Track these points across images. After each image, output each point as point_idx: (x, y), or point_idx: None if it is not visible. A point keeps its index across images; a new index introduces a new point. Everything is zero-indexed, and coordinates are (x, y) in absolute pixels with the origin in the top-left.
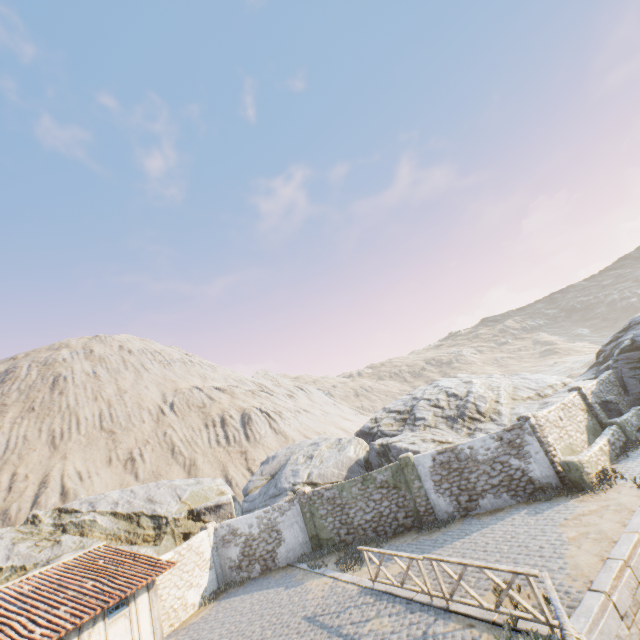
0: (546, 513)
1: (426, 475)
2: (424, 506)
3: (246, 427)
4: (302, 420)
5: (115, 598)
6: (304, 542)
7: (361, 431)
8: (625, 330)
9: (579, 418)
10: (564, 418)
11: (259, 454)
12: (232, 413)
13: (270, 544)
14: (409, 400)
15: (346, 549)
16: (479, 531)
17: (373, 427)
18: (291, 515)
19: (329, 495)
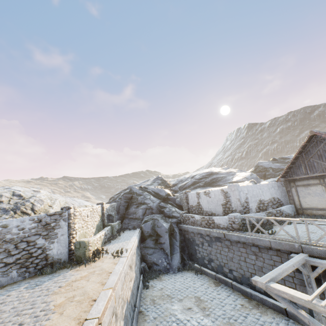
0: (46, 284)
1: None
2: None
3: None
4: None
5: None
6: None
7: None
8: (126, 190)
9: (96, 219)
10: (90, 216)
11: None
12: None
13: None
14: None
15: None
16: None
17: None
18: None
19: None
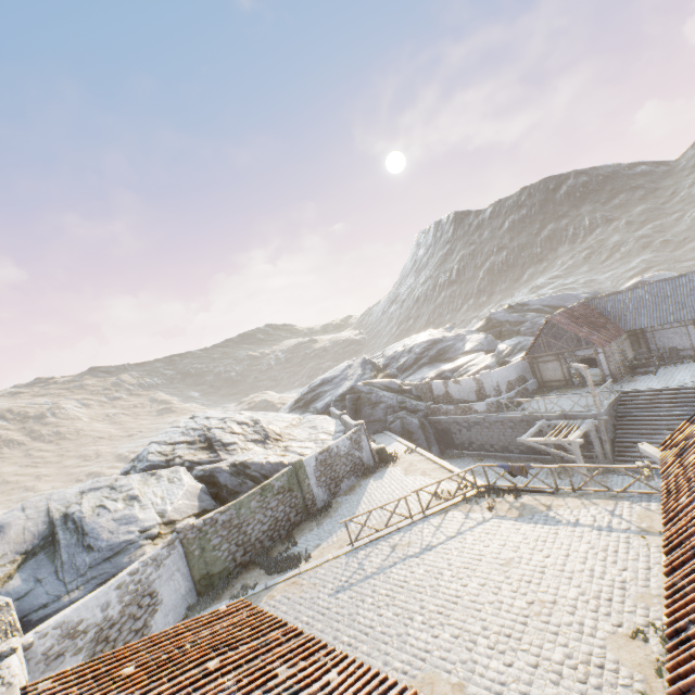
0: (387, 475)
1: (312, 473)
2: (312, 499)
3: None
4: None
5: (296, 629)
6: (188, 591)
7: (155, 466)
8: (320, 385)
9: None
10: None
11: None
12: None
13: (141, 618)
14: (190, 431)
15: (261, 563)
16: (364, 497)
17: (169, 460)
18: (171, 563)
19: (226, 518)
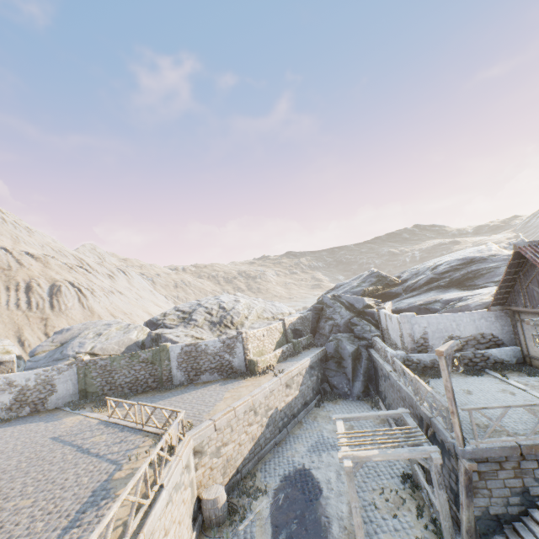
0: (228, 385)
1: (174, 358)
2: (167, 376)
3: (53, 297)
4: (113, 300)
5: None
6: (74, 393)
7: (150, 321)
8: (332, 289)
9: (276, 336)
10: (266, 335)
11: (61, 323)
12: (41, 282)
13: (43, 394)
14: (195, 305)
15: (104, 399)
16: (190, 392)
17: (160, 319)
18: (68, 374)
19: (103, 363)
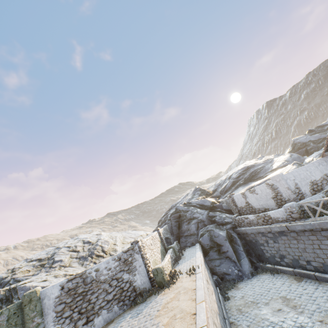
0: (145, 311)
1: (50, 307)
2: None
3: None
4: None
5: None
6: None
7: None
8: (170, 210)
9: (158, 245)
10: (153, 244)
11: None
12: None
13: None
14: (52, 249)
15: None
16: None
17: (7, 276)
18: None
19: None
